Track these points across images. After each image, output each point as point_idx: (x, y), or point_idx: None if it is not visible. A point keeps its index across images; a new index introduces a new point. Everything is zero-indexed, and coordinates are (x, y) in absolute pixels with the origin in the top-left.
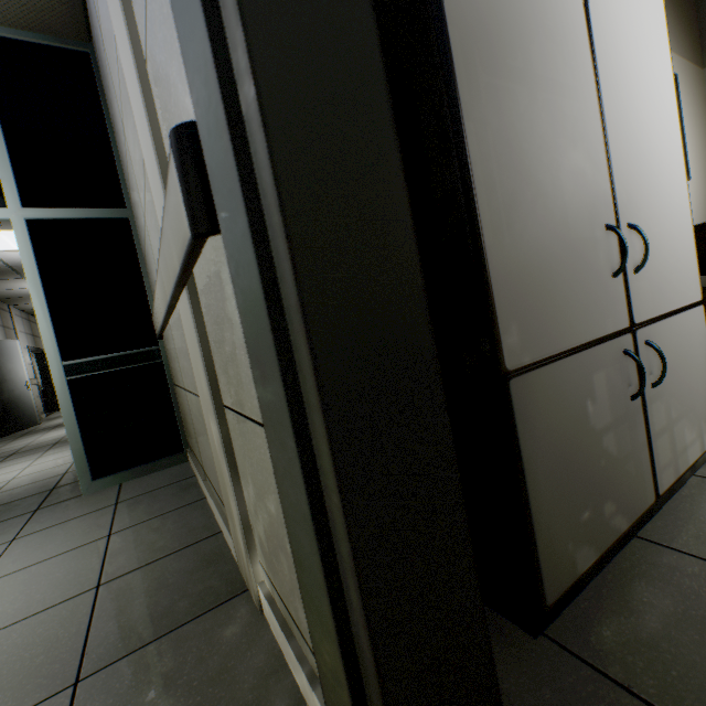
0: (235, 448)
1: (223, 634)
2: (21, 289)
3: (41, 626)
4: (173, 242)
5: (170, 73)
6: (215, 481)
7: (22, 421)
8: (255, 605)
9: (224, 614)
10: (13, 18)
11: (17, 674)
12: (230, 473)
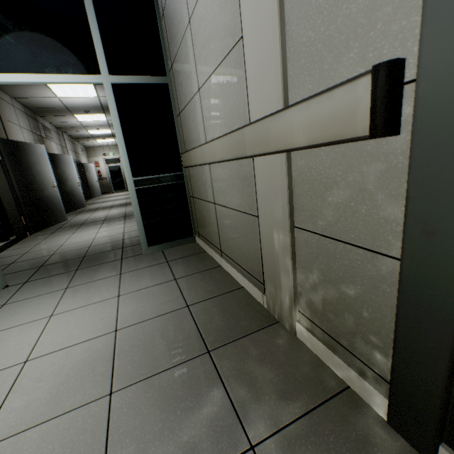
0: (299, 251)
1: (277, 342)
2: (70, 122)
3: (169, 321)
4: (305, 128)
5: (343, 6)
6: (242, 260)
7: (78, 204)
8: (288, 330)
9: (272, 332)
10: None
11: (173, 342)
12: (291, 264)
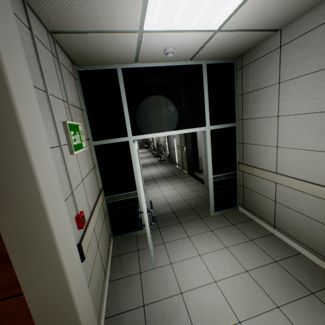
0: None
1: None
2: None
3: (273, 270)
4: None
5: None
6: (303, 239)
7: None
8: None
9: None
10: (219, 57)
11: (287, 284)
12: None
